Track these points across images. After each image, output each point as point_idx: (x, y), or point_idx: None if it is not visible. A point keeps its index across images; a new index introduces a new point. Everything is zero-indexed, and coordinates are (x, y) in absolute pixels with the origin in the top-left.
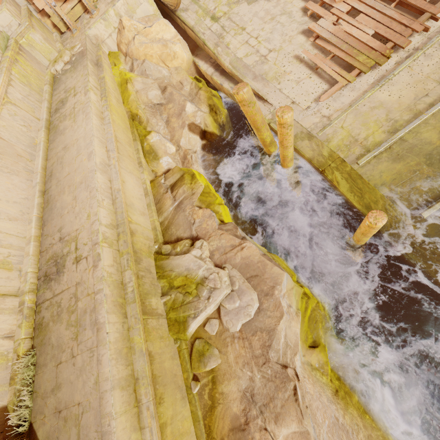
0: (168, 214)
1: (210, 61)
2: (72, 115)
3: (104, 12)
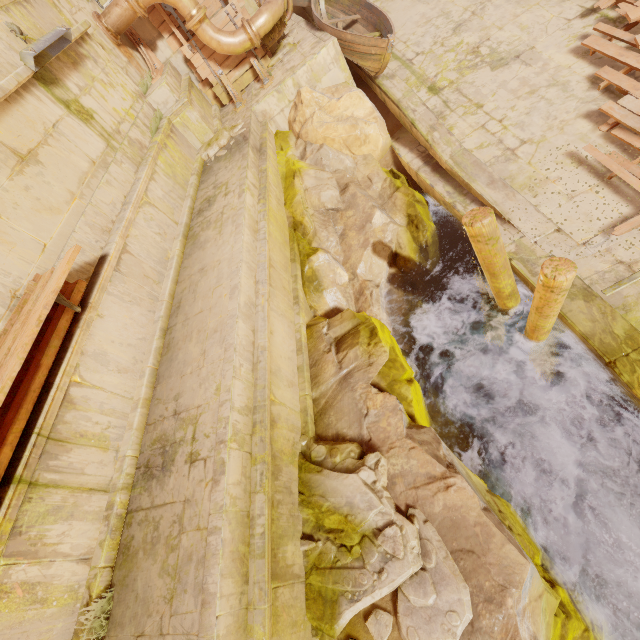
0: (327, 388)
1: (418, 149)
2: (218, 223)
3: (279, 82)
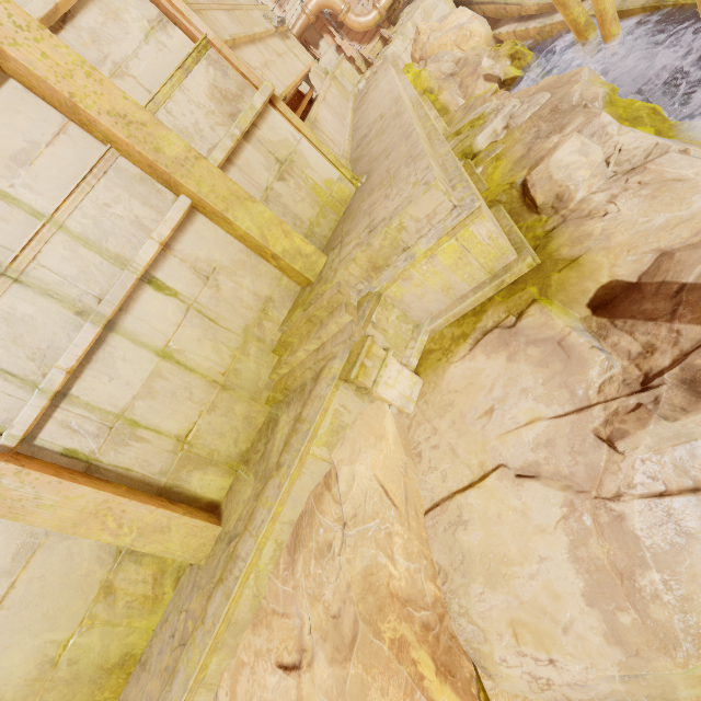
0: (457, 121)
1: (513, 20)
2: (374, 89)
3: (402, 29)
